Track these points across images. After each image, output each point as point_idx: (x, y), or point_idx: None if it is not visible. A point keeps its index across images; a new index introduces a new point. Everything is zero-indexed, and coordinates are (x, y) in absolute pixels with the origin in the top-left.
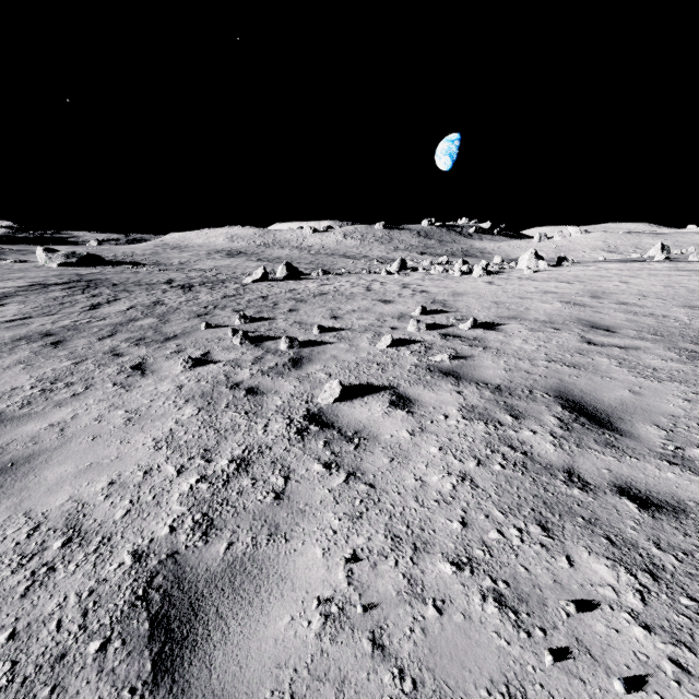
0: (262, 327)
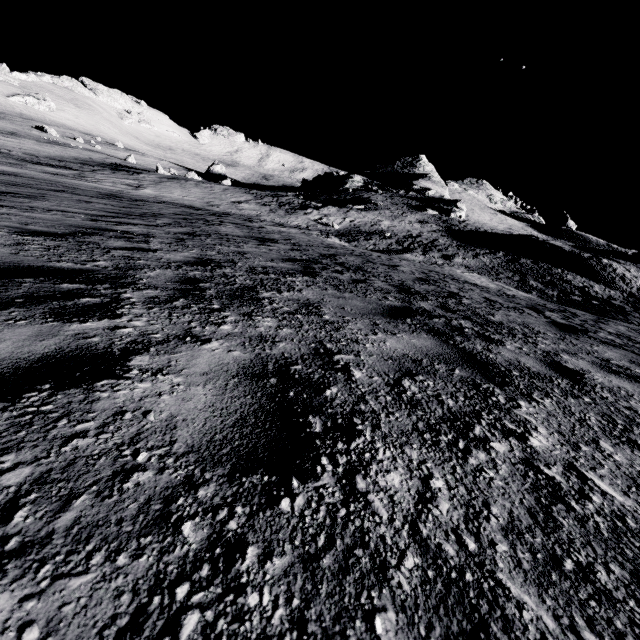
0: None
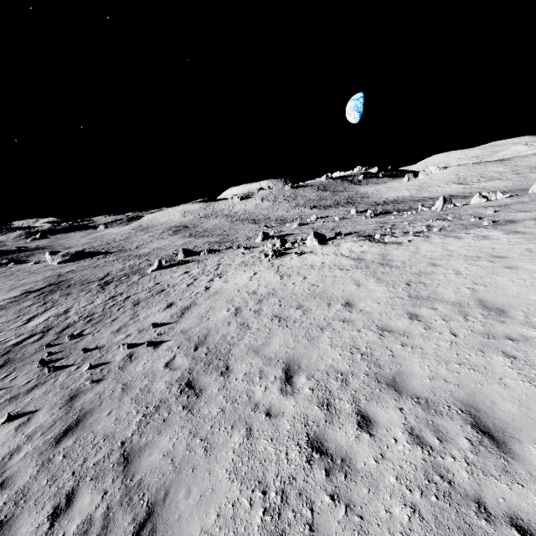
0: (72, 345)
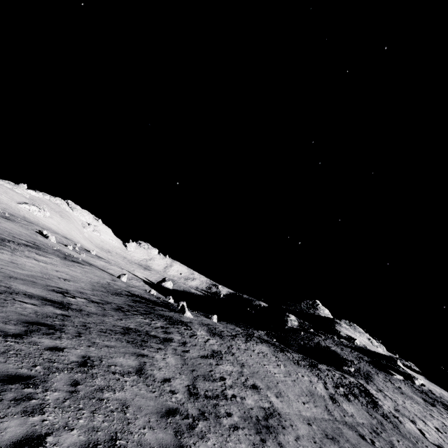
0: None
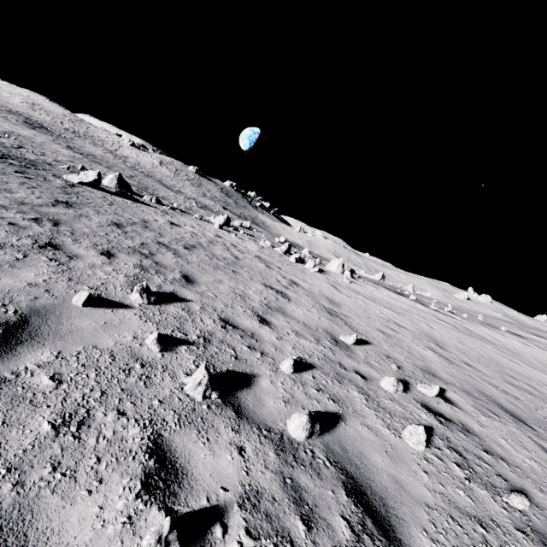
0: (187, 324)
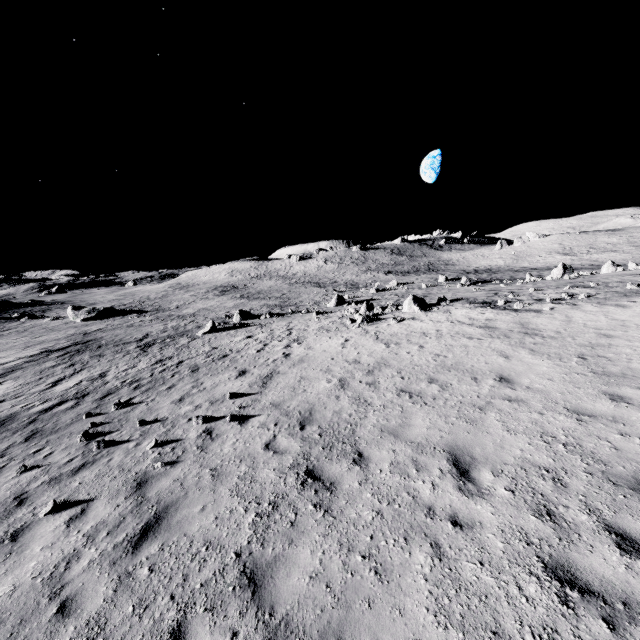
0: (121, 415)
